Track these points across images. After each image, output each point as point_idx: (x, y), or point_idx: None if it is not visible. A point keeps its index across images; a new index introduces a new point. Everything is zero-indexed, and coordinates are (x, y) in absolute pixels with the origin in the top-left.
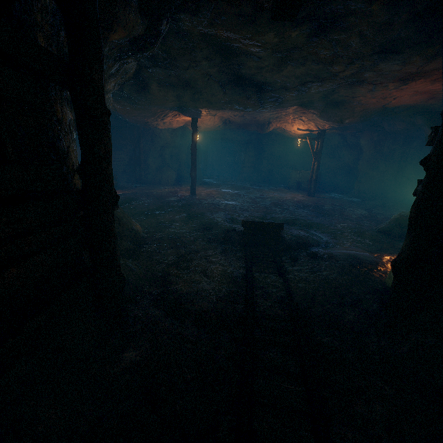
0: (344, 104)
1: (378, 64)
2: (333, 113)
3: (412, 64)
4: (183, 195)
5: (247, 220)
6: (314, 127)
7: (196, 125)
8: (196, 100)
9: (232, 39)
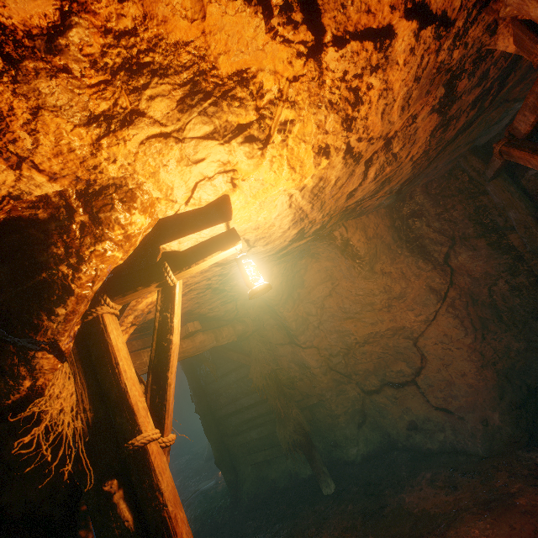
0: None
1: None
2: None
3: None
4: None
5: None
6: None
7: None
8: None
9: None
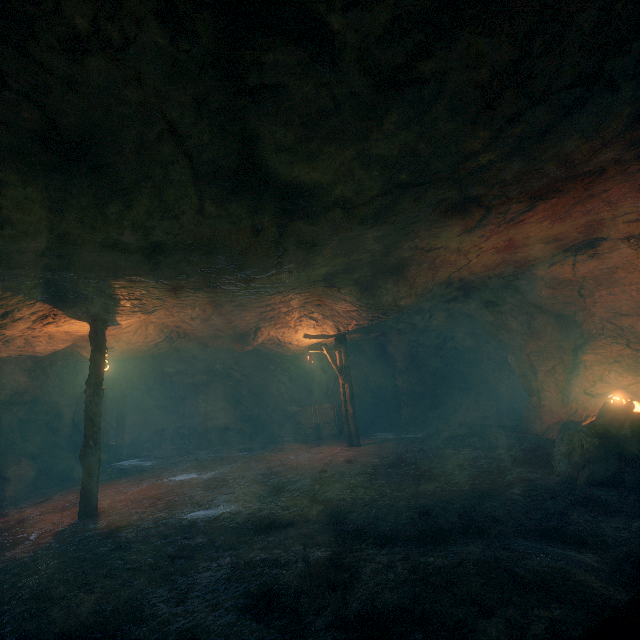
0: (407, 268)
1: (556, 126)
2: (383, 290)
3: (603, 132)
4: (51, 529)
5: (326, 575)
6: (332, 328)
7: (104, 334)
8: (110, 227)
9: None
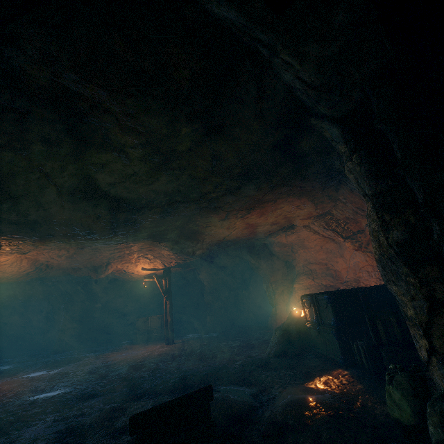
0: (197, 234)
1: (240, 187)
2: (186, 245)
3: (262, 190)
4: None
5: (108, 415)
6: (161, 264)
7: None
8: (2, 213)
9: (107, 109)
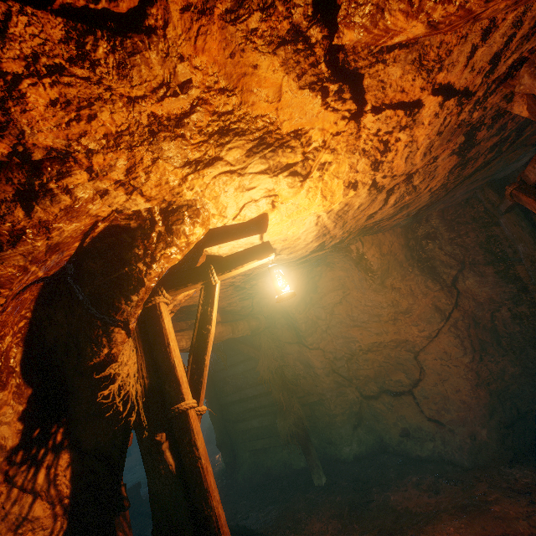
0: None
1: None
2: None
3: None
4: None
5: None
6: None
7: None
8: None
9: None
